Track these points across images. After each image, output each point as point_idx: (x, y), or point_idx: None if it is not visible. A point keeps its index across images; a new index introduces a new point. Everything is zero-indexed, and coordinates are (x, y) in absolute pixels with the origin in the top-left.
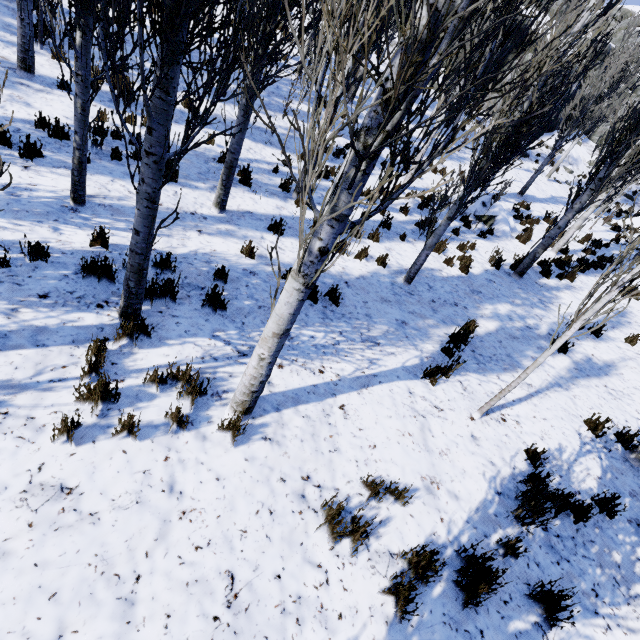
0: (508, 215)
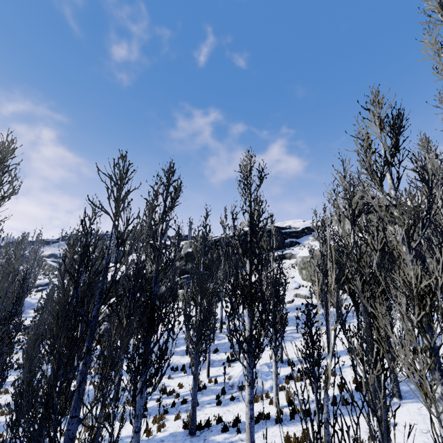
0: (269, 379)
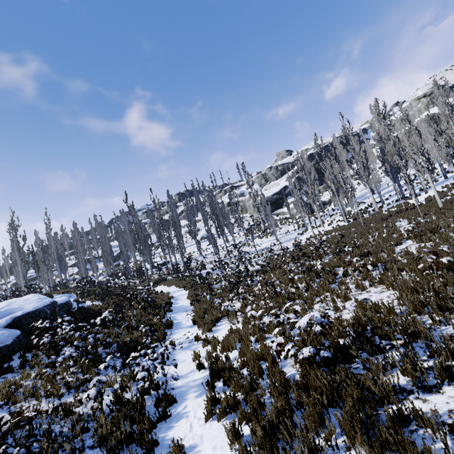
0: None
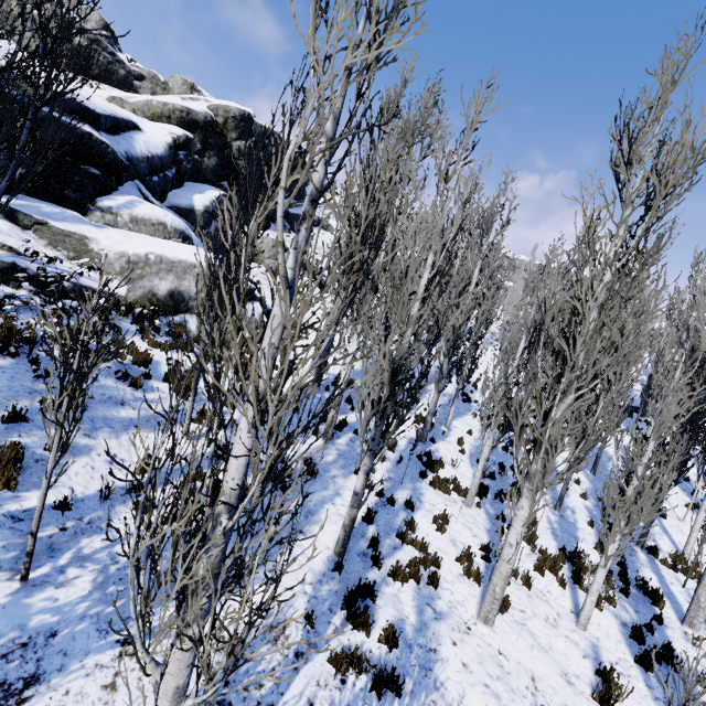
0: None
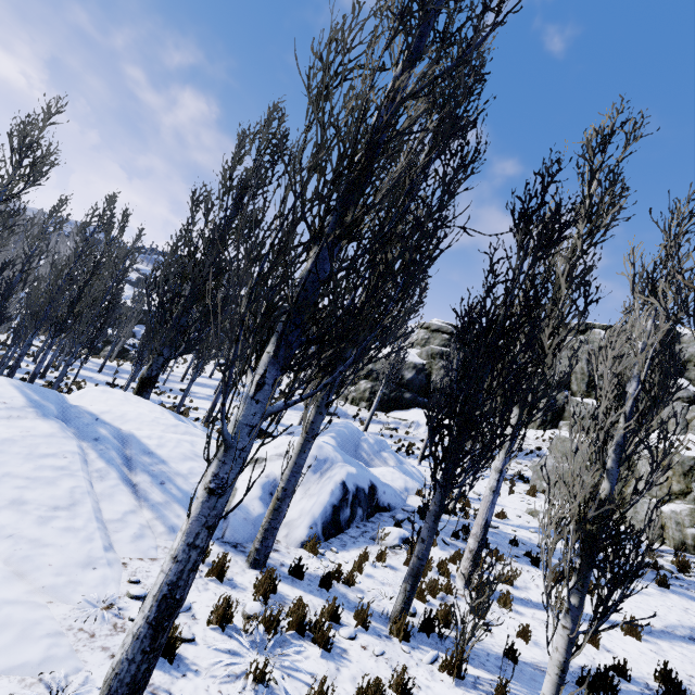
0: None
